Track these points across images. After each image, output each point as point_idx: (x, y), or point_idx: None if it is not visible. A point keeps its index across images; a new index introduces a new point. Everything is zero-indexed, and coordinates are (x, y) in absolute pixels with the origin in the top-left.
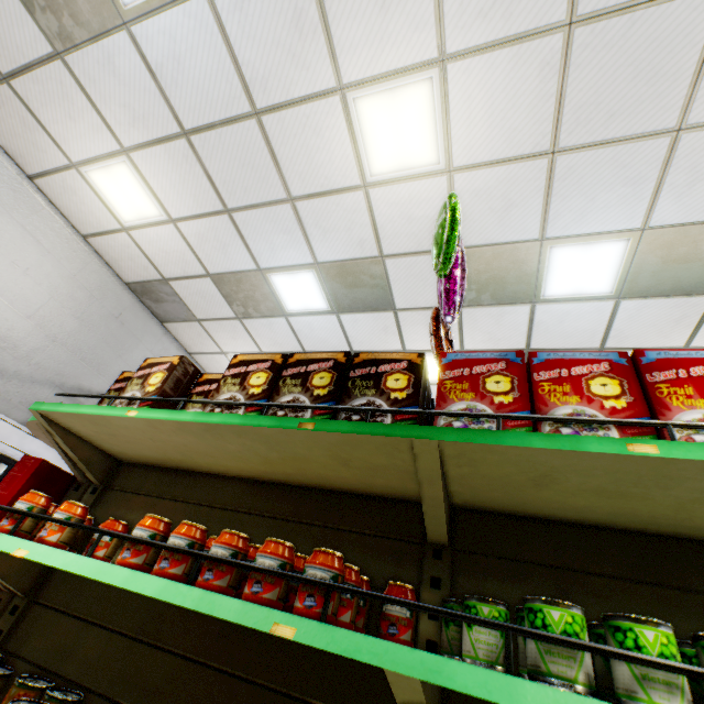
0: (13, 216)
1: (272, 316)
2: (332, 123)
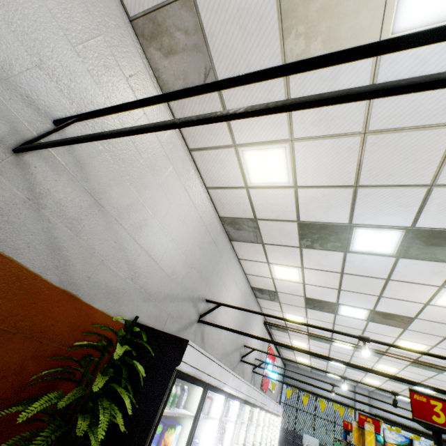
0: (181, 180)
1: (332, 250)
2: None
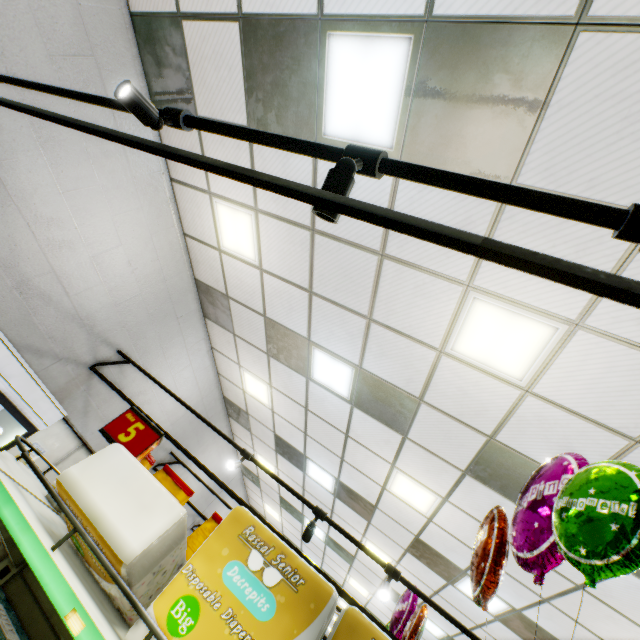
0: (219, 449)
1: (296, 519)
2: (356, 534)
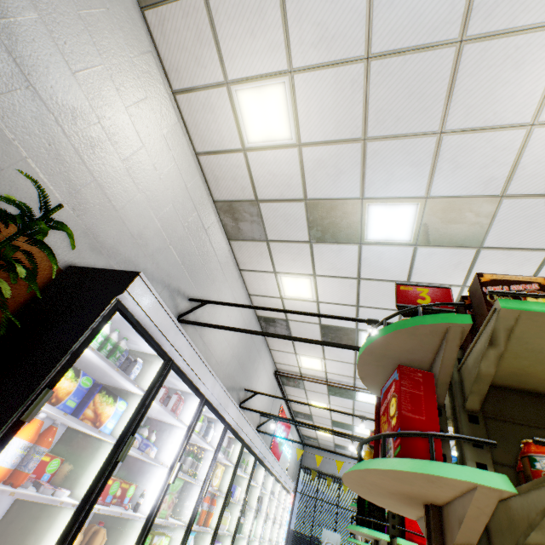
0: (159, 124)
1: (346, 243)
2: (541, 56)
